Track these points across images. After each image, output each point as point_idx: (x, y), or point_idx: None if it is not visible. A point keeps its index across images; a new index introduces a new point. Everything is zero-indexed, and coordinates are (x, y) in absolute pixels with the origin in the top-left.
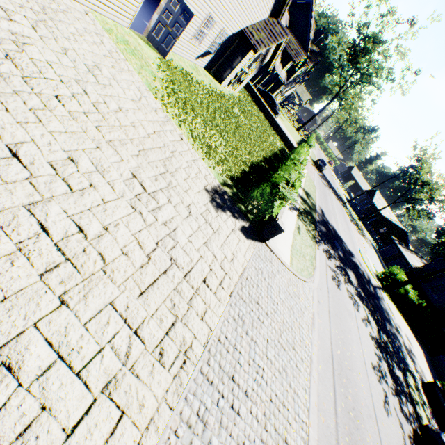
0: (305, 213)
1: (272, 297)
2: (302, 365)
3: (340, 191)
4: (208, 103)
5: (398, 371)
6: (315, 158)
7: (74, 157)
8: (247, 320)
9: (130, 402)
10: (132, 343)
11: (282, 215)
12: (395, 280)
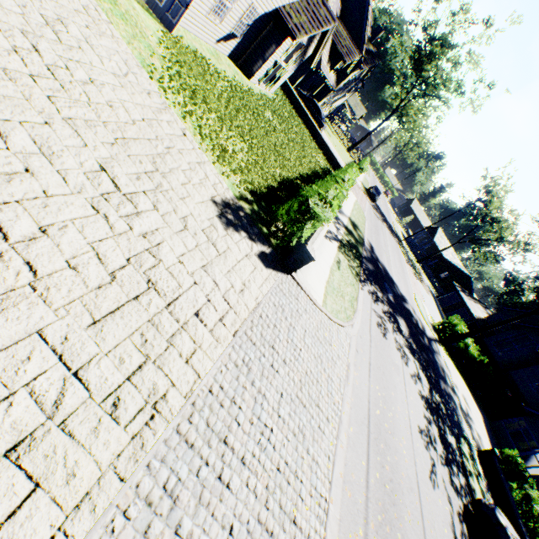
0: (349, 246)
1: (295, 341)
2: (328, 426)
3: (396, 227)
4: (228, 99)
5: (450, 437)
6: (368, 186)
7: (4, 129)
8: (255, 367)
9: (52, 471)
10: (68, 388)
11: (315, 242)
12: (455, 332)
